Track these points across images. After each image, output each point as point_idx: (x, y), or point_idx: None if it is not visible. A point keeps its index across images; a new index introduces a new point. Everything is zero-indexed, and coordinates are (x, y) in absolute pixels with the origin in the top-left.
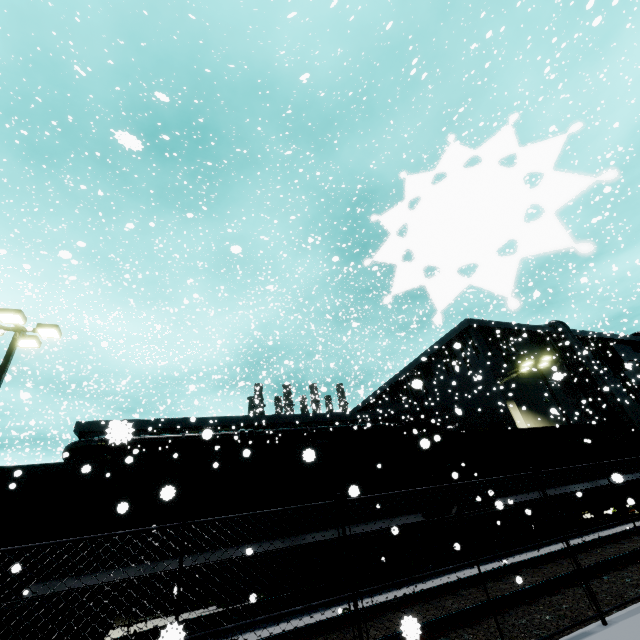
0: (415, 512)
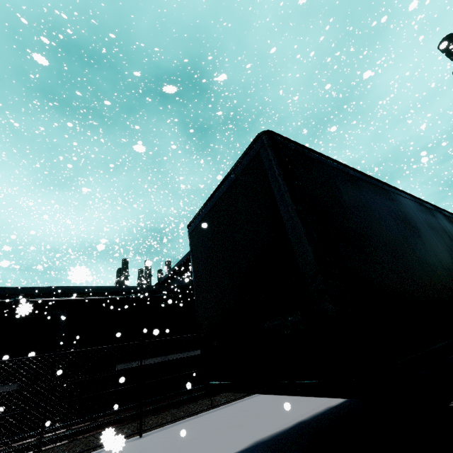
0: (14, 382)
